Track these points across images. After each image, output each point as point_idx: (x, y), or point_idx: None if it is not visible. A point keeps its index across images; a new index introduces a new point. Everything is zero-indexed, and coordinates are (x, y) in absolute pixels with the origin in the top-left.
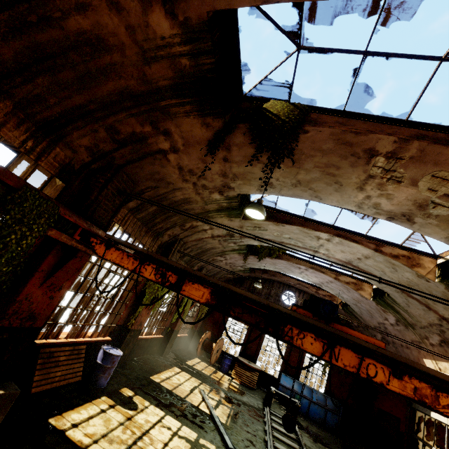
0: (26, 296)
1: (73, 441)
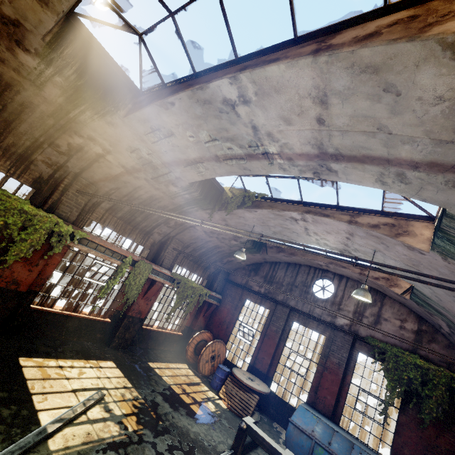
0: None
1: None
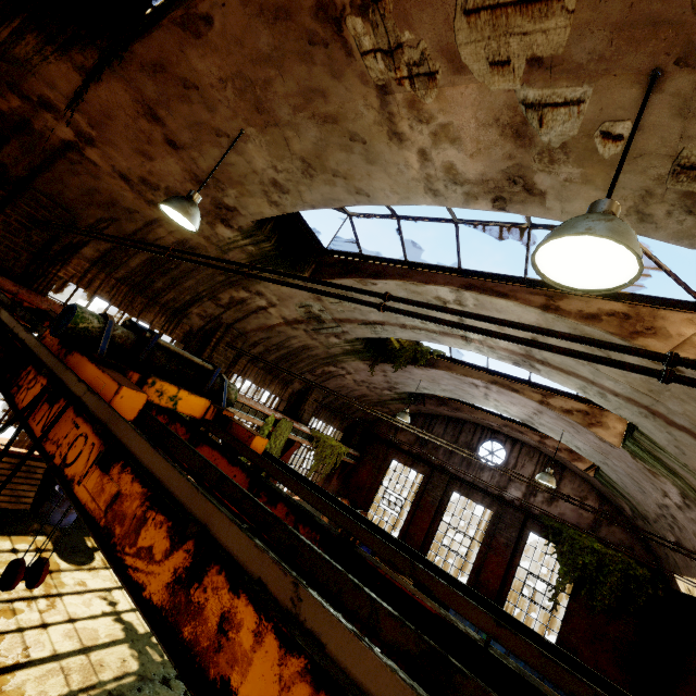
0: None
1: None
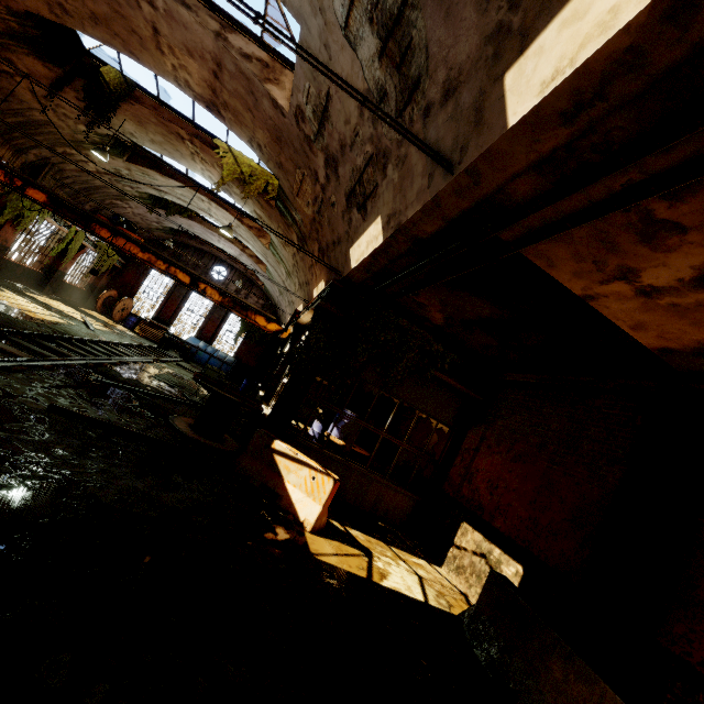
0: None
1: None
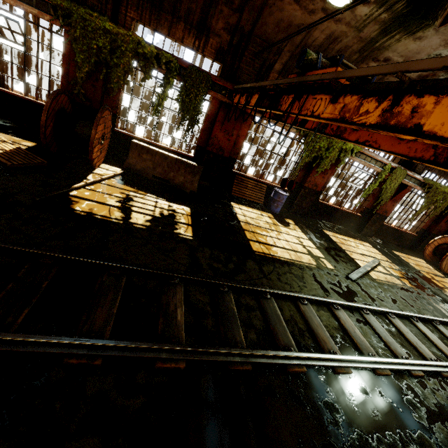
0: (215, 136)
1: (234, 210)
